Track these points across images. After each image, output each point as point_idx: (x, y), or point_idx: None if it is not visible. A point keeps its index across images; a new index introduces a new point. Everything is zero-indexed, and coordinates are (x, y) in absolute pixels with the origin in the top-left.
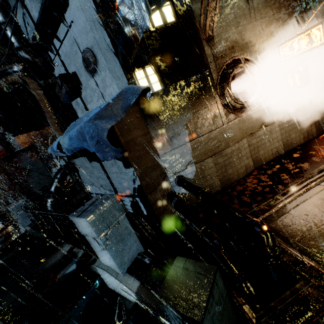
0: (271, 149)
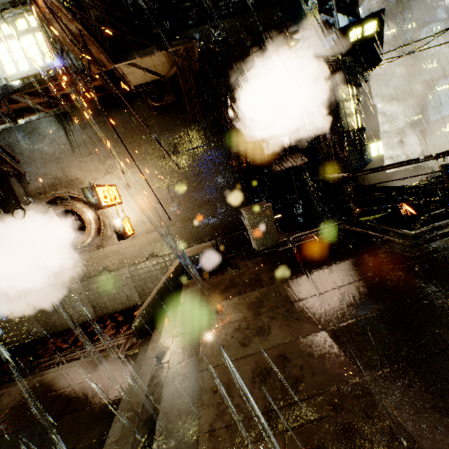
0: (119, 297)
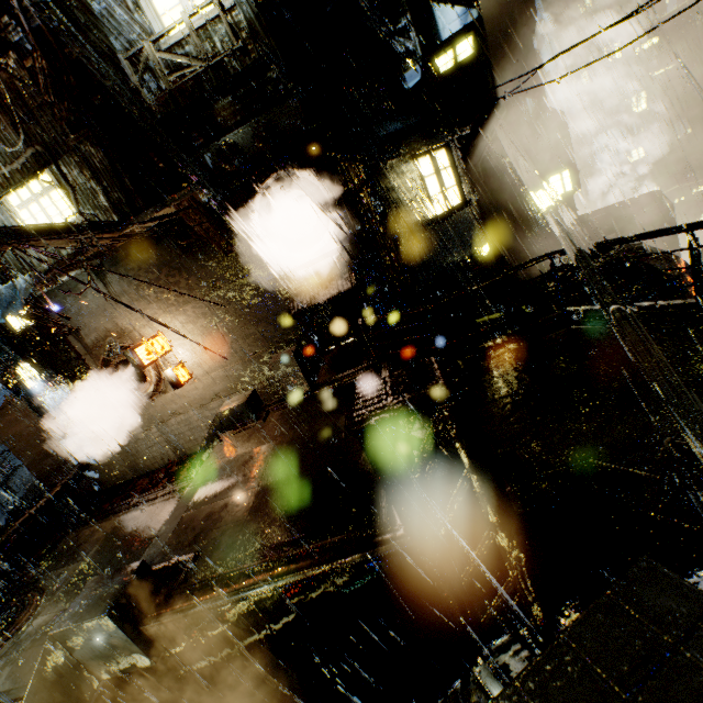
0: (195, 438)
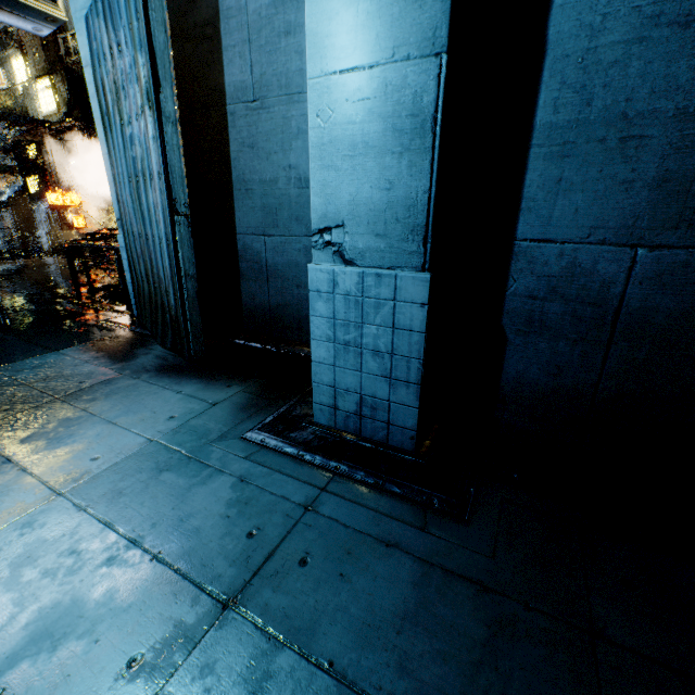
0: None
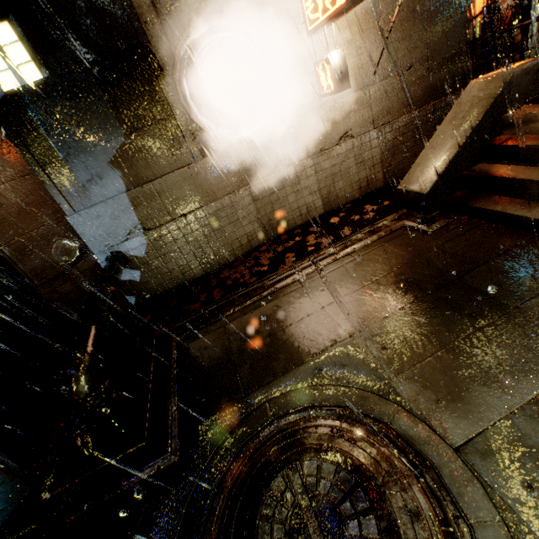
0: (298, 206)
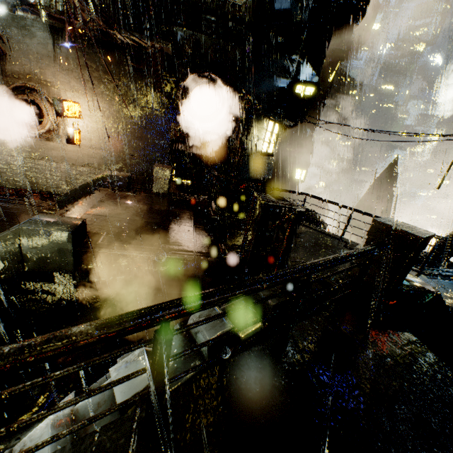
0: (51, 182)
